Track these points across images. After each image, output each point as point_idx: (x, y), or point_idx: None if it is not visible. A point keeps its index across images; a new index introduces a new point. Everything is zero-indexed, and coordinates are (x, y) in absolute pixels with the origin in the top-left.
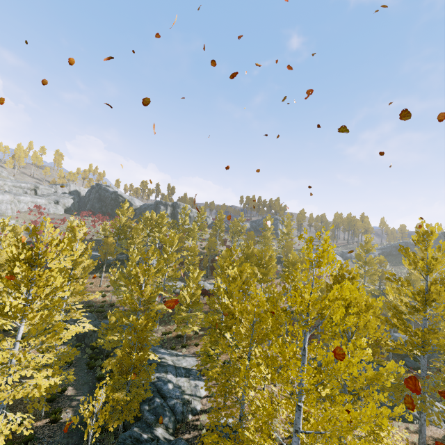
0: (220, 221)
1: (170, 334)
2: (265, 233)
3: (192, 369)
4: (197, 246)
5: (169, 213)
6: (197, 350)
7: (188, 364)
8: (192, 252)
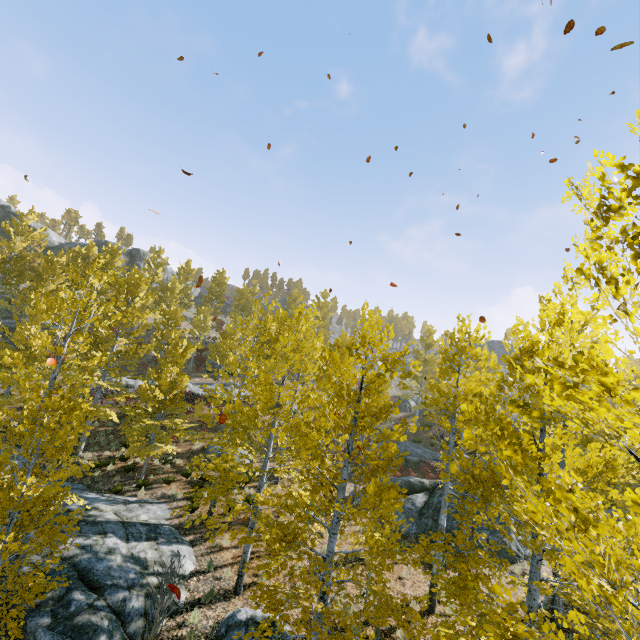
0: (219, 286)
1: (110, 466)
2: (291, 313)
3: (162, 525)
4: (180, 311)
5: (121, 265)
6: (169, 490)
7: (152, 517)
8: (171, 319)
